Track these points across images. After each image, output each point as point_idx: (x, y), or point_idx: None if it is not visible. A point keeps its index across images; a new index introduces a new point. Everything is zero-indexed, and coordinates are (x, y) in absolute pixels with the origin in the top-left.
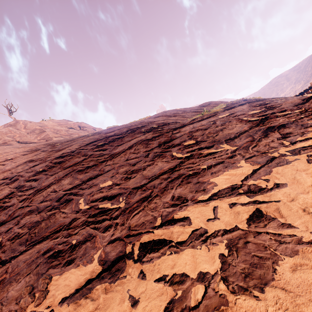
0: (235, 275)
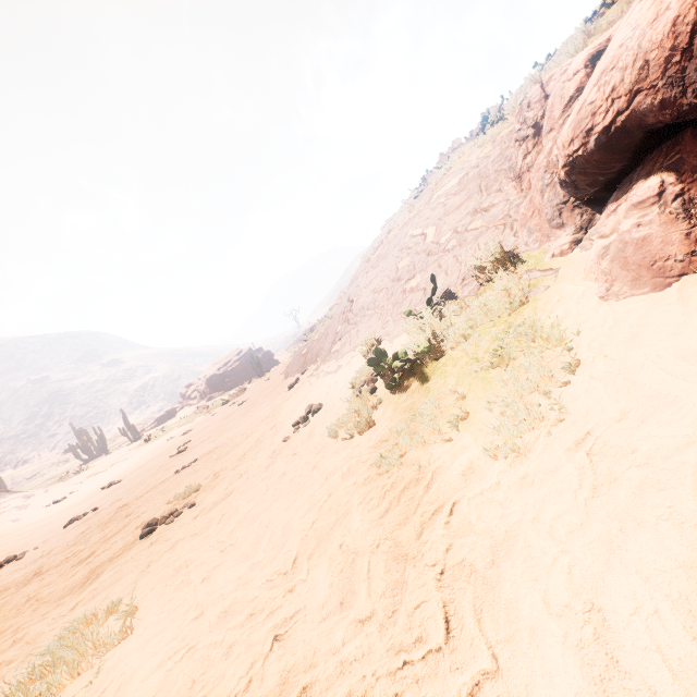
0: (25, 507)
